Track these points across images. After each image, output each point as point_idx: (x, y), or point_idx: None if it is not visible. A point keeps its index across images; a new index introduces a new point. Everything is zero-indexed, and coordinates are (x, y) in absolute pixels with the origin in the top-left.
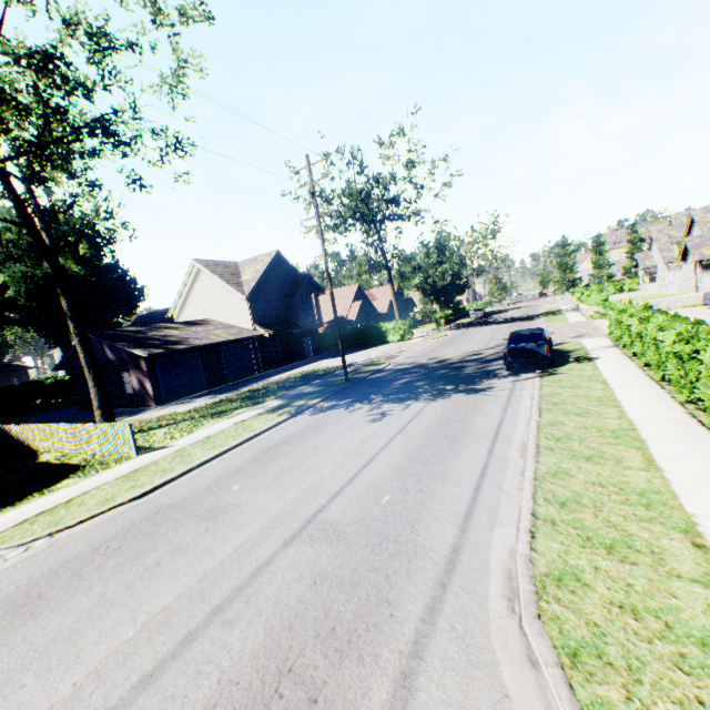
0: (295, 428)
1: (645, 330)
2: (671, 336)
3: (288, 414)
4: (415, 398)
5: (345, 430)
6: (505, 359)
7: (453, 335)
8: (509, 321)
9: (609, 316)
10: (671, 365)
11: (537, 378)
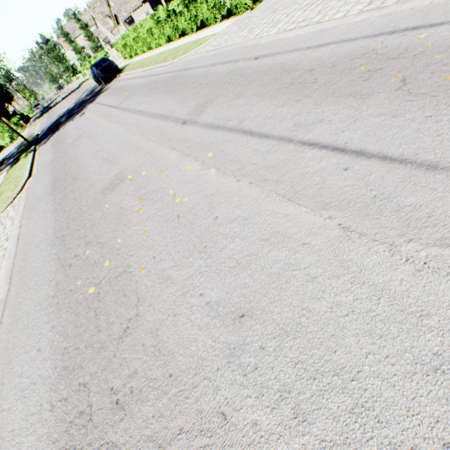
0: (49, 144)
1: (139, 33)
2: (149, 22)
3: (31, 153)
4: (85, 108)
5: (77, 122)
6: (102, 77)
7: (46, 116)
8: (67, 96)
9: (121, 44)
10: (156, 35)
11: (122, 74)
